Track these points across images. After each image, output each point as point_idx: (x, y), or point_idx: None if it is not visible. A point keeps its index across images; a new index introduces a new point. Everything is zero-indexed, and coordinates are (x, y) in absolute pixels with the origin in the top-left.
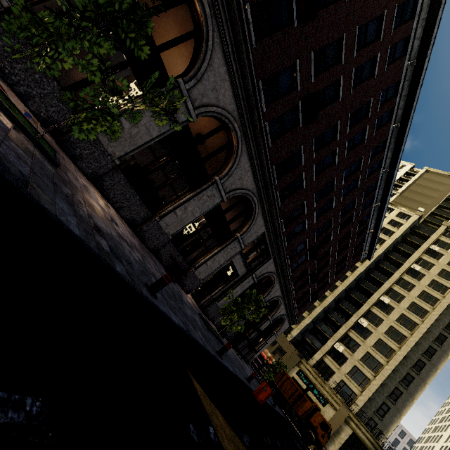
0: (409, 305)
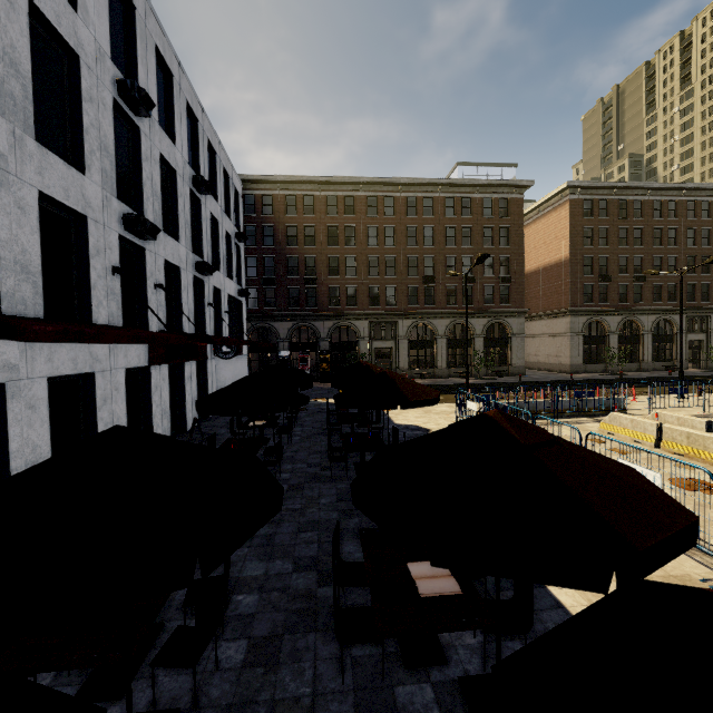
0: None
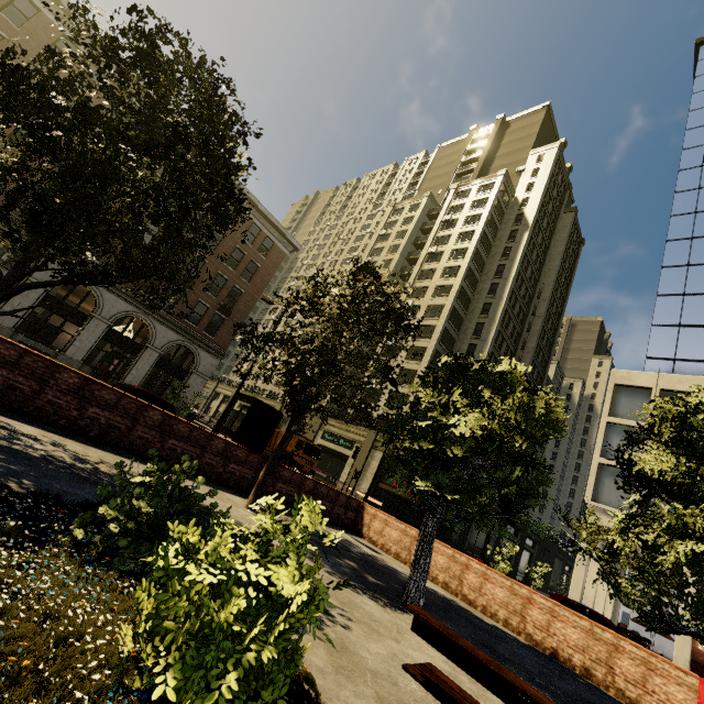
0: (434, 292)
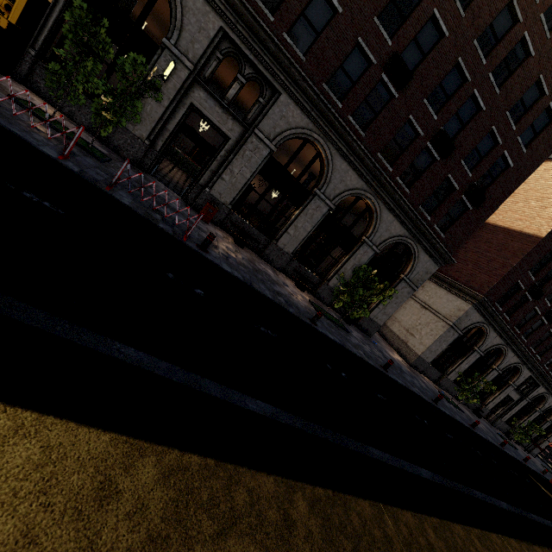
0: None
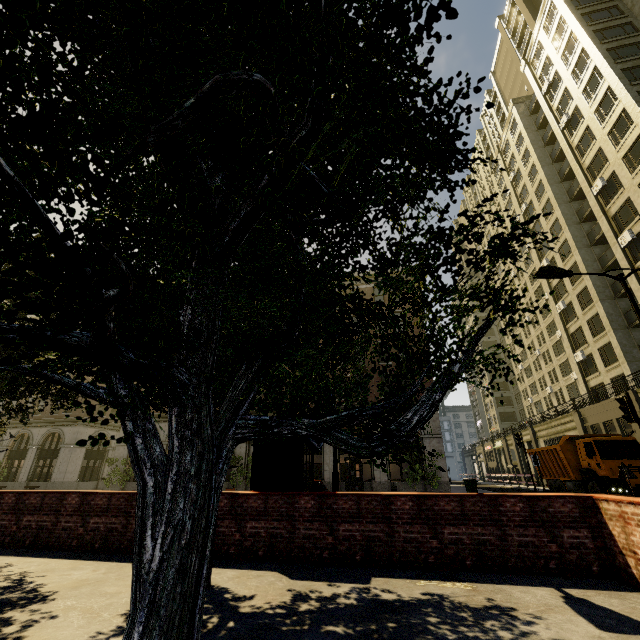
0: (612, 143)
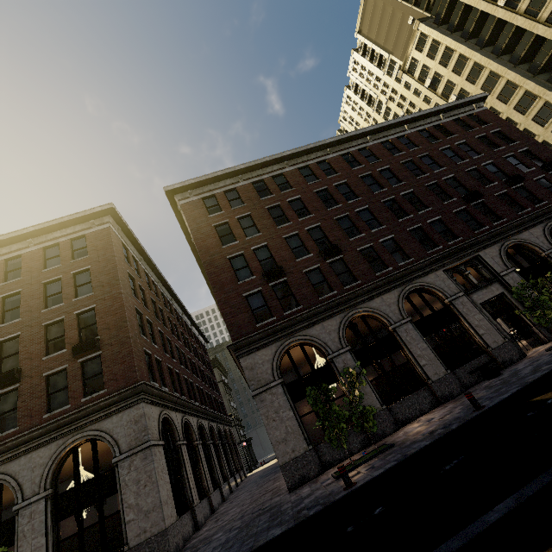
0: None
